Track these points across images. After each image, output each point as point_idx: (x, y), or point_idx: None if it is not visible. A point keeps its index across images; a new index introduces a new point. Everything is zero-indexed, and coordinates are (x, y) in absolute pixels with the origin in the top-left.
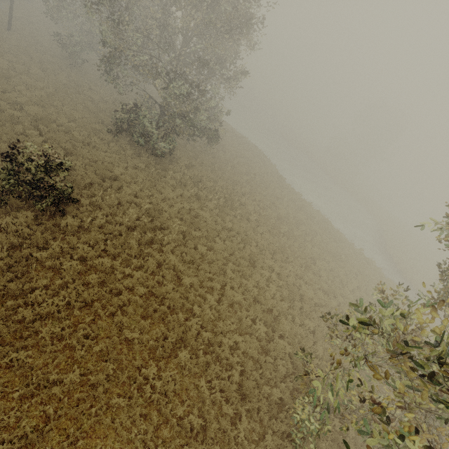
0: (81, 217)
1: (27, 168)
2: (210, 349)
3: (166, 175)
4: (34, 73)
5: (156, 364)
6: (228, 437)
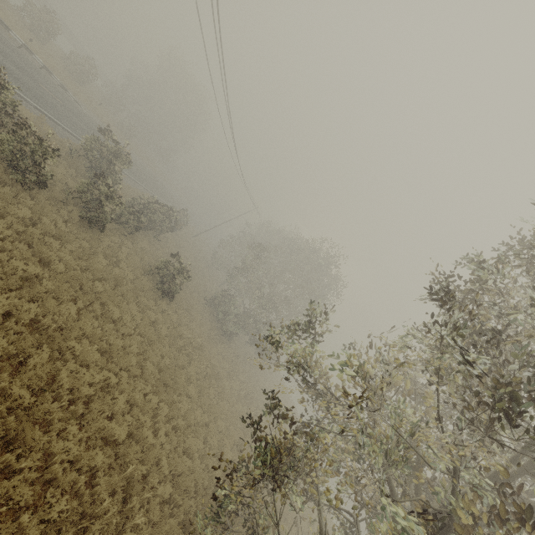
0: (166, 309)
1: (176, 269)
2: (176, 434)
3: (218, 345)
4: (190, 255)
5: (144, 397)
6: (151, 476)
